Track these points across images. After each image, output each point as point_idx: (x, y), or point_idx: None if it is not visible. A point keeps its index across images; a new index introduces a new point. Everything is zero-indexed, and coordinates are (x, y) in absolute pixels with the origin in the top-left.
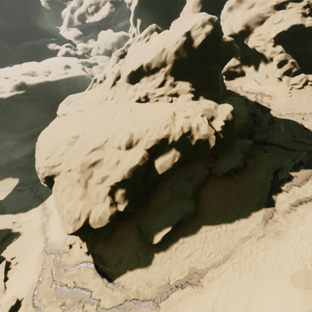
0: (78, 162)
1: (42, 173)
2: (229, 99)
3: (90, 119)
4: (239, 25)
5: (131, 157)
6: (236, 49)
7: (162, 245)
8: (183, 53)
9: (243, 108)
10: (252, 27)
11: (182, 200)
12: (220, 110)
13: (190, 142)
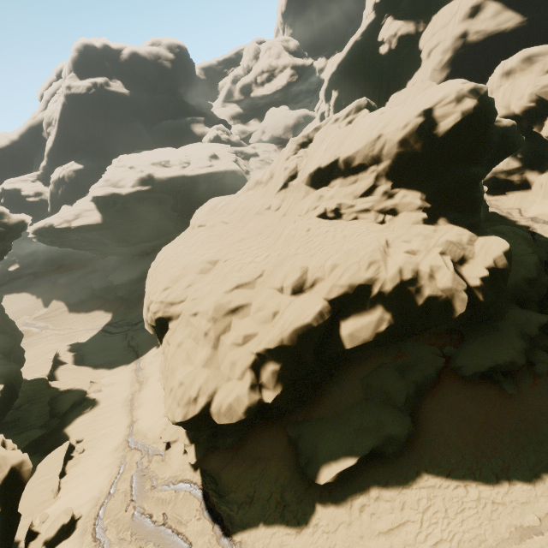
0: (211, 302)
1: (154, 312)
2: (495, 229)
3: (239, 236)
4: (525, 99)
5: (299, 308)
6: (519, 141)
7: (334, 491)
8: (415, 143)
9: (527, 249)
10: None
11: (384, 409)
12: (479, 248)
13: (414, 299)
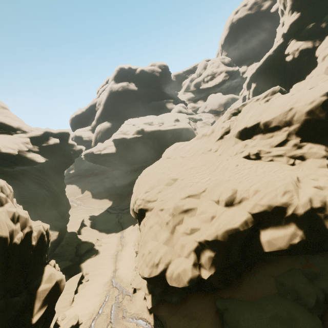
0: (172, 204)
1: (138, 204)
2: None
3: (191, 166)
4: None
5: (230, 216)
6: None
7: None
8: (320, 113)
9: None
10: None
11: (296, 306)
12: None
13: (323, 223)
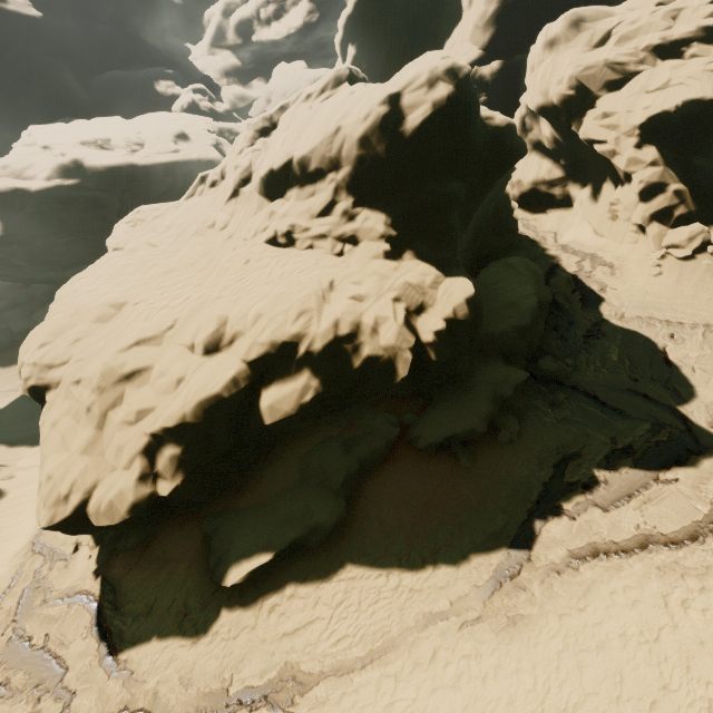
0: (98, 365)
1: (25, 378)
2: (507, 262)
3: (166, 267)
4: (564, 85)
5: (209, 374)
6: (520, 147)
7: (246, 592)
8: (378, 143)
9: (530, 289)
10: (595, 93)
11: (318, 493)
12: (443, 292)
13: (351, 360)
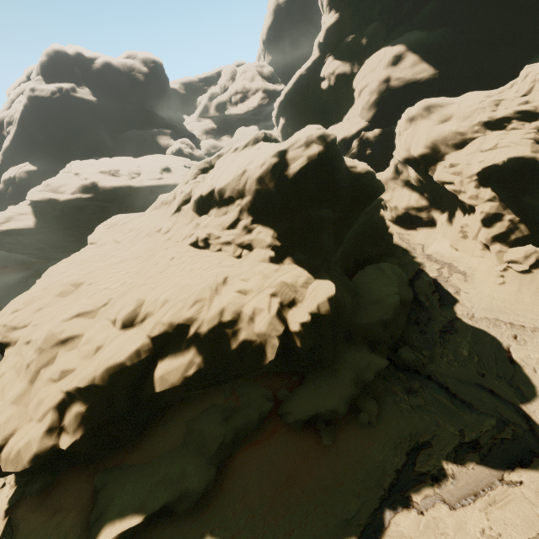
0: (45, 330)
1: None
2: (379, 266)
3: (120, 258)
4: (421, 145)
5: (120, 344)
6: (379, 187)
7: None
8: (270, 182)
9: (394, 289)
10: (443, 150)
11: (194, 458)
12: (311, 291)
13: (230, 342)
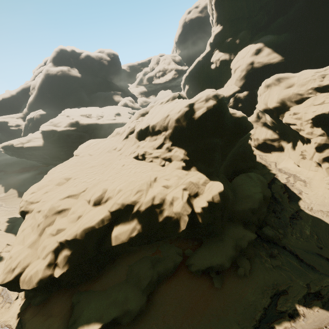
0: (49, 205)
1: (21, 206)
2: (248, 174)
3: (92, 164)
4: (274, 101)
5: (92, 215)
6: (249, 125)
7: None
8: (183, 121)
9: (258, 189)
10: (289, 105)
11: (133, 289)
12: (208, 188)
13: (158, 217)
